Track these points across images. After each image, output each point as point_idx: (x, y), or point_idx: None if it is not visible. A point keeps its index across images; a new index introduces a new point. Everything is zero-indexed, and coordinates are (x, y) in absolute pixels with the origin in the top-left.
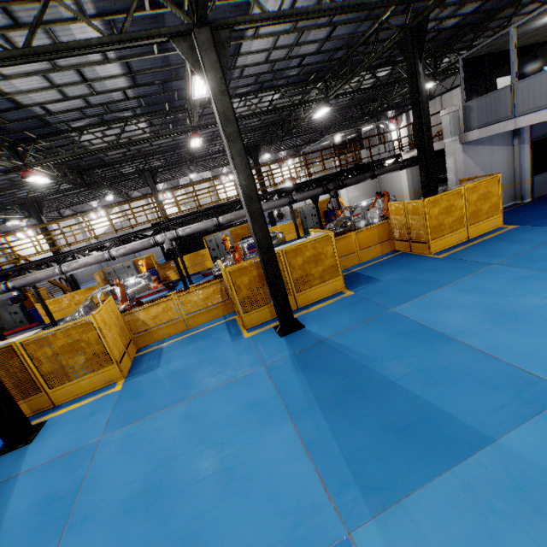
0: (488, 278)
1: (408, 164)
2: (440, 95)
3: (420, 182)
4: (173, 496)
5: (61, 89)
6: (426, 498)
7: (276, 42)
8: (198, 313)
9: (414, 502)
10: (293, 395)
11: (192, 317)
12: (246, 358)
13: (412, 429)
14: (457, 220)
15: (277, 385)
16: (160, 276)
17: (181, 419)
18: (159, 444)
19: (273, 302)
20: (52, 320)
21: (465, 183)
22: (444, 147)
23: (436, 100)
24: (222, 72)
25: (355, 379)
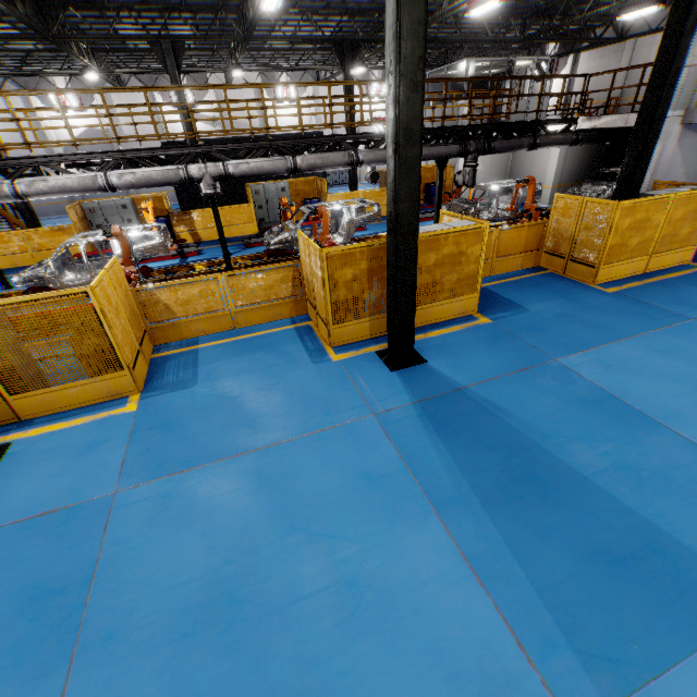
0: (688, 338)
1: (583, 139)
2: (636, 37)
3: (571, 171)
4: (264, 619)
5: None
6: (686, 686)
7: None
8: (254, 307)
9: (669, 691)
10: (432, 472)
11: (244, 312)
12: (342, 396)
13: (634, 563)
14: (644, 242)
15: (402, 451)
16: (175, 232)
17: (252, 482)
18: (221, 519)
19: (391, 319)
20: None
21: (671, 189)
22: None
23: (627, 44)
24: None
25: (526, 462)
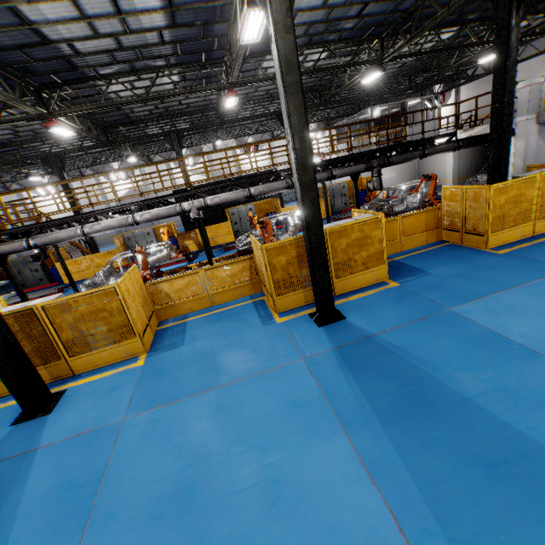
0: None
1: (463, 145)
2: None
3: (466, 167)
4: (210, 506)
5: (91, 23)
6: None
7: None
8: (224, 290)
9: None
10: (342, 399)
11: (218, 294)
12: (281, 347)
13: (506, 466)
14: (524, 212)
15: (321, 384)
16: (179, 246)
17: (212, 409)
18: (189, 436)
19: (314, 288)
20: (71, 282)
21: (538, 170)
22: (515, 126)
23: None
24: (289, 2)
25: (418, 389)
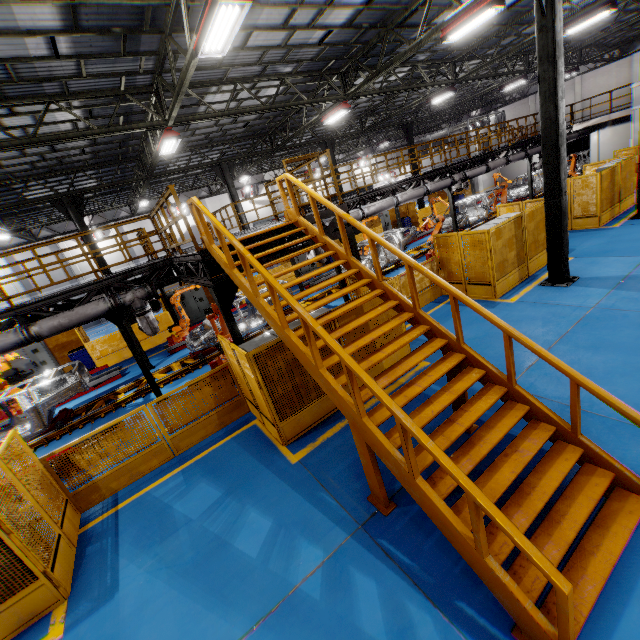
0: None
1: (581, 134)
2: (534, 93)
3: None
4: None
5: None
6: None
7: (580, 4)
8: None
9: None
10: None
11: None
12: None
13: None
14: None
15: None
16: None
17: None
18: None
19: None
20: (301, 284)
21: None
22: (631, 113)
23: (530, 98)
24: None
25: None
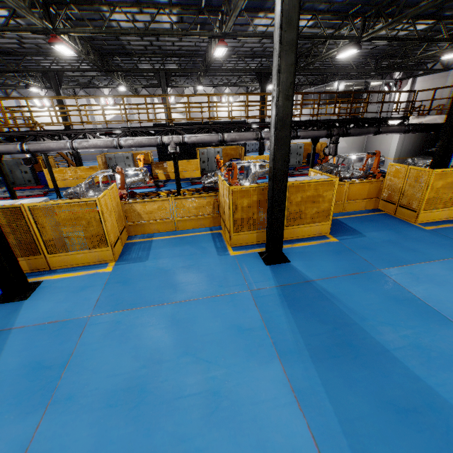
0: None
1: (412, 129)
2: None
3: (407, 149)
4: (158, 405)
5: None
6: None
7: None
8: (188, 218)
9: None
10: (281, 331)
11: (182, 221)
12: (232, 277)
13: (415, 414)
14: None
15: (263, 315)
16: (153, 173)
17: (167, 321)
18: (145, 341)
19: (268, 232)
20: (56, 188)
21: None
22: None
23: (449, 72)
24: None
25: (346, 334)
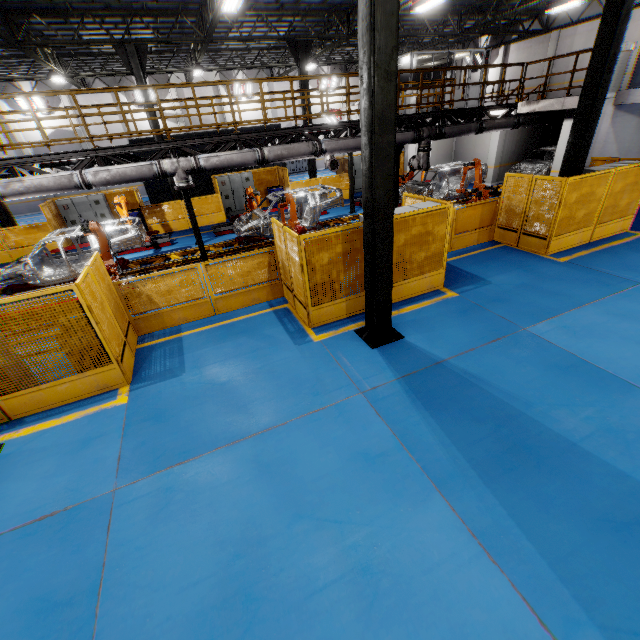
0: None
1: (523, 122)
2: (560, 29)
3: (510, 152)
4: (282, 616)
5: None
6: None
7: None
8: (233, 293)
9: None
10: (427, 448)
11: (223, 298)
12: (328, 376)
13: (637, 528)
14: (589, 214)
15: (394, 428)
16: (147, 224)
17: (251, 469)
18: (225, 511)
19: (369, 299)
20: None
21: (609, 164)
22: None
23: (552, 35)
24: None
25: (515, 432)
